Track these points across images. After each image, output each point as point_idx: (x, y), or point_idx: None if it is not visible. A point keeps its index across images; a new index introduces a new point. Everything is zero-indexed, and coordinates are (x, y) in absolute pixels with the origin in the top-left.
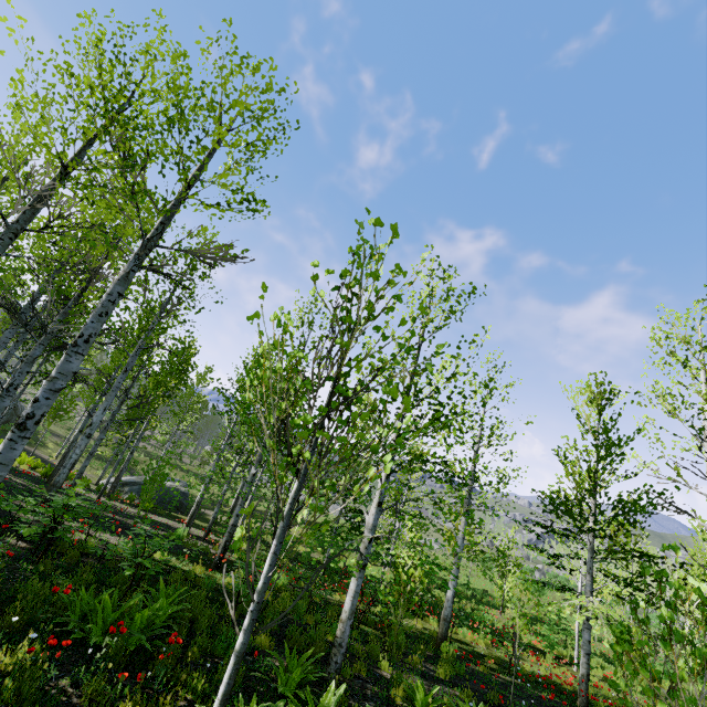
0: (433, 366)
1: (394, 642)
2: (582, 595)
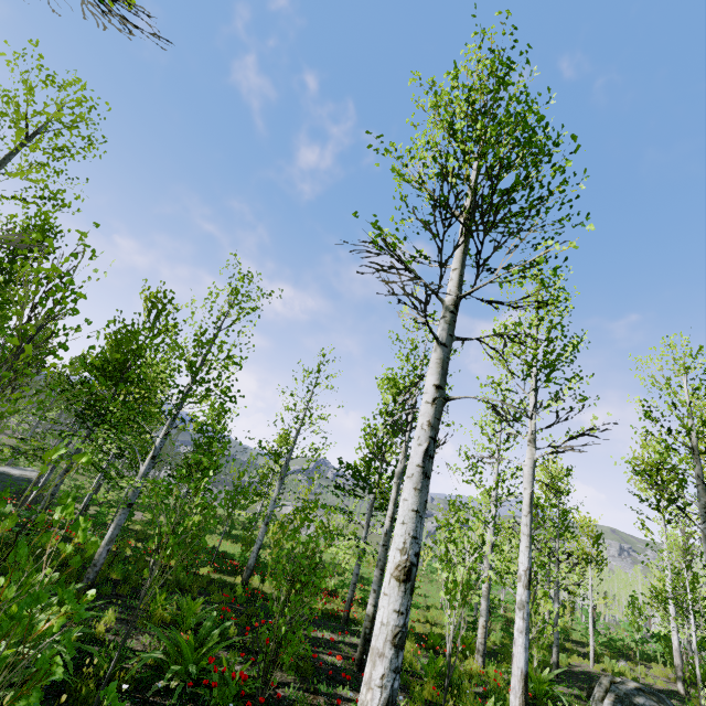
0: (210, 349)
1: (173, 575)
2: (346, 536)
